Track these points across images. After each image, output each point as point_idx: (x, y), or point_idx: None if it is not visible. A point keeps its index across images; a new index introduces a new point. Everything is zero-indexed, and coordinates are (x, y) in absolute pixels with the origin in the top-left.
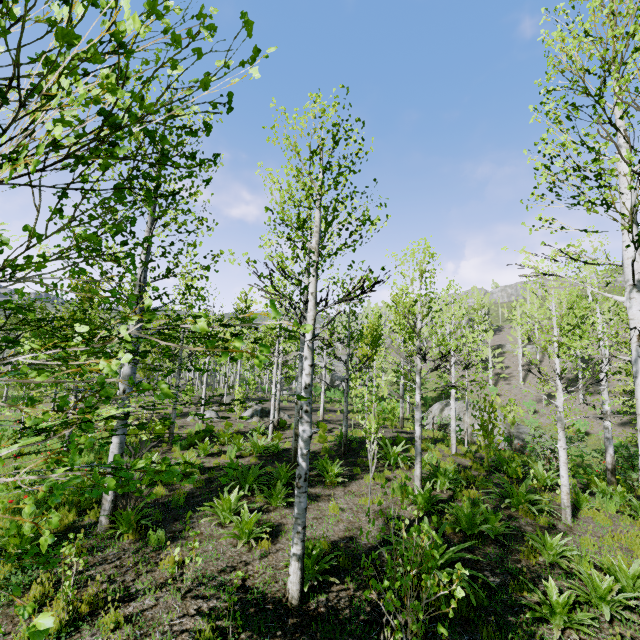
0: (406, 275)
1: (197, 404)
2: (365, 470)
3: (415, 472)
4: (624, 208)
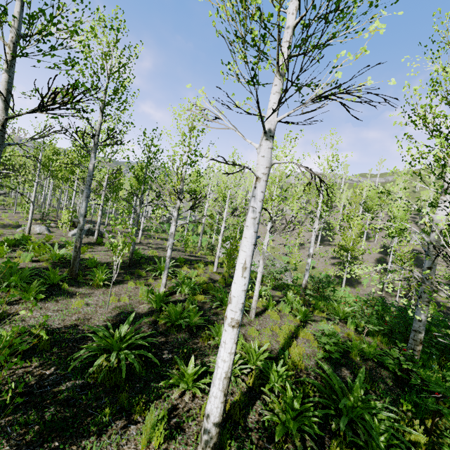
0: (180, 128)
1: (38, 220)
2: (135, 278)
3: (162, 281)
4: (279, 60)
